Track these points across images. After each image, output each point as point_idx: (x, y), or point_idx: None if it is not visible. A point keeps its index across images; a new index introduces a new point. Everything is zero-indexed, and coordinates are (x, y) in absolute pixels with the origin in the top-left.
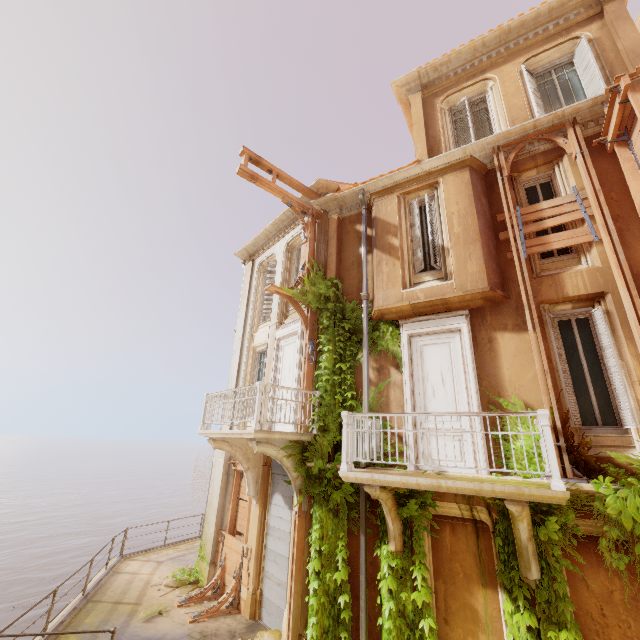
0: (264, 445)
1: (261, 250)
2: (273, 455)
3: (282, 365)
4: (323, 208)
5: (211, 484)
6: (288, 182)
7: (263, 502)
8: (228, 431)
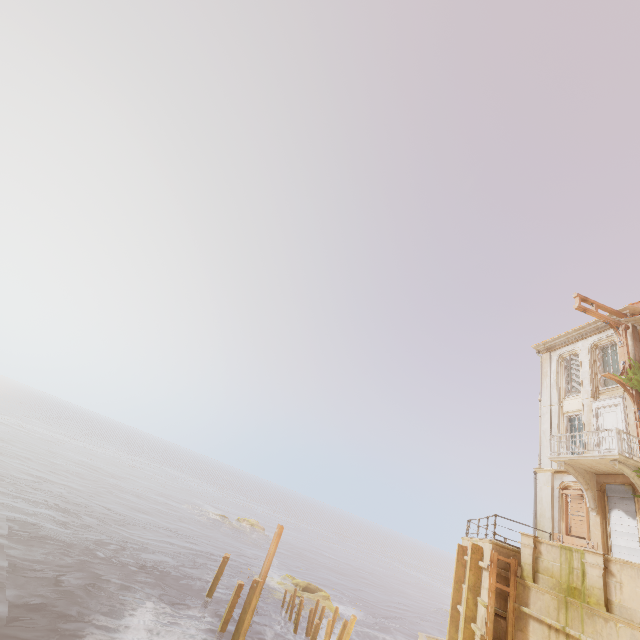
0: (622, 465)
1: (559, 345)
2: (627, 473)
3: (603, 426)
4: (631, 323)
5: (538, 502)
6: (603, 309)
7: (602, 515)
8: (588, 455)
